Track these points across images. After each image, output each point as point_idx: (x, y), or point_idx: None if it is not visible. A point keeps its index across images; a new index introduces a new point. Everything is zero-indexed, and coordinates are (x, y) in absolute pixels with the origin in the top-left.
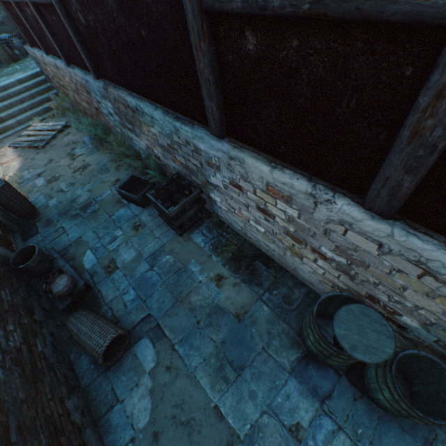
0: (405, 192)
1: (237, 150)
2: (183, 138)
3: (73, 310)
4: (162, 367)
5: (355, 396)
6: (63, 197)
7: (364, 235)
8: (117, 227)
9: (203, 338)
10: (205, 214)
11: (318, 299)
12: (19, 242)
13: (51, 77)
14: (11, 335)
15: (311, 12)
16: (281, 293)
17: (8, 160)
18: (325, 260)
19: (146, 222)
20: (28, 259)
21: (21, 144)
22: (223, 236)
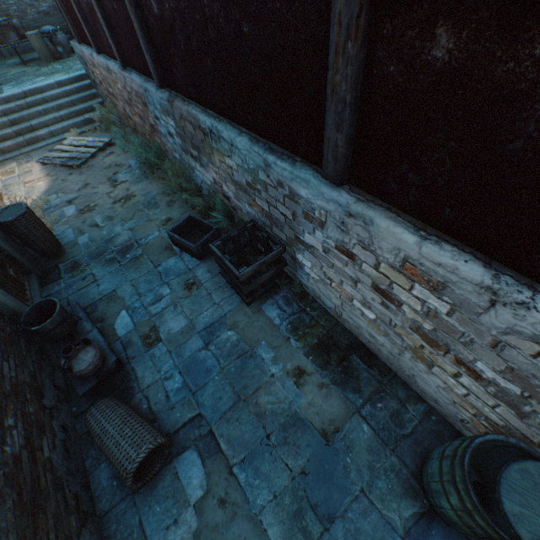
0: None
1: (363, 204)
2: (275, 177)
3: (96, 393)
4: (212, 499)
5: None
6: (97, 234)
7: None
8: (164, 283)
9: (274, 461)
10: (284, 280)
11: (442, 424)
12: (35, 288)
13: (98, 82)
14: (9, 434)
15: None
16: (388, 407)
17: (33, 179)
18: (475, 380)
19: (203, 281)
20: (45, 317)
21: (51, 160)
22: (306, 313)
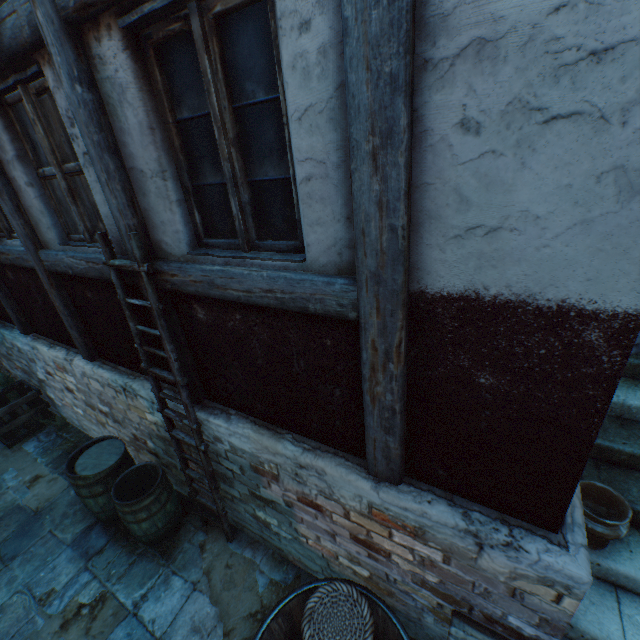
0: (81, 341)
1: (36, 340)
2: (10, 341)
3: None
4: None
5: (125, 543)
6: None
7: (93, 378)
8: None
9: None
10: (49, 419)
11: None
12: None
13: None
14: None
15: (12, 264)
16: None
17: None
18: (108, 417)
19: None
20: None
21: None
22: (62, 437)
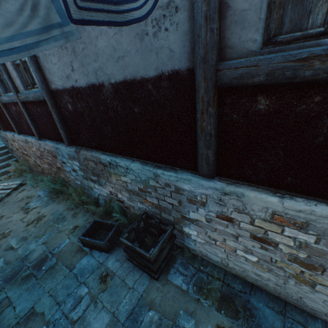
0: None
1: (233, 185)
2: (163, 181)
3: None
4: None
5: None
6: (12, 255)
7: None
8: (80, 283)
9: None
10: (177, 249)
11: None
12: None
13: (15, 149)
14: None
15: None
16: None
17: None
18: None
19: (114, 270)
20: None
21: None
22: (202, 271)
